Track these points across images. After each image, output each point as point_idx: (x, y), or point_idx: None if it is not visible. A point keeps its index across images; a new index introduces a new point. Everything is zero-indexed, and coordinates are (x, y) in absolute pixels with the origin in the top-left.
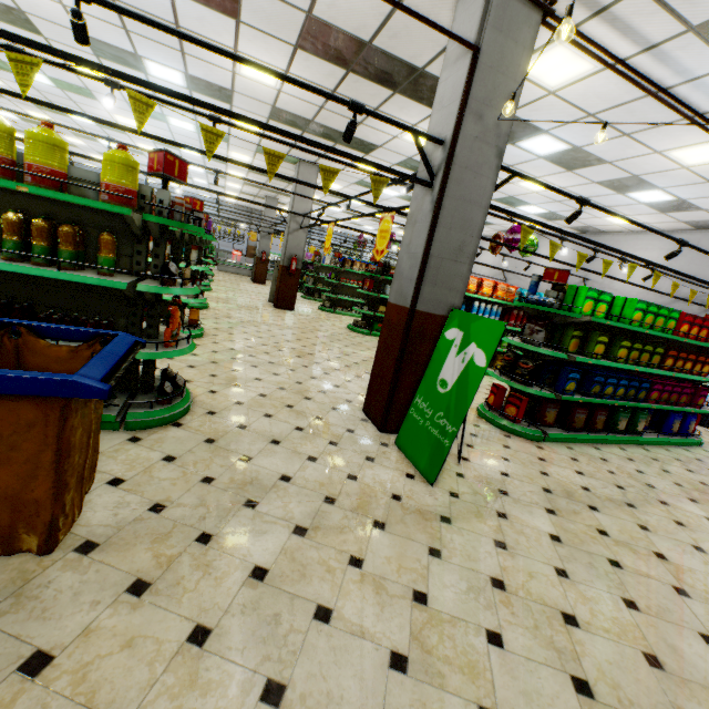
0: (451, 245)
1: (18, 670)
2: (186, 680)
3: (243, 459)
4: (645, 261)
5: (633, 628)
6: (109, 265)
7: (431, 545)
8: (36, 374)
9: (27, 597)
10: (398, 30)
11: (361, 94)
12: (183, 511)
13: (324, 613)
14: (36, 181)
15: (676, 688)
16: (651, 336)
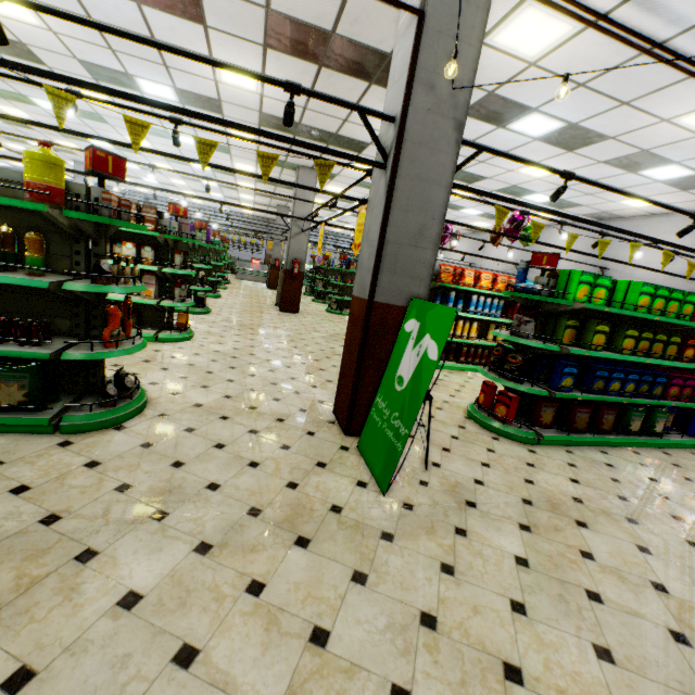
0: (409, 229)
1: None
2: None
3: (174, 464)
4: (651, 240)
5: (599, 689)
6: (36, 265)
7: (358, 568)
8: None
9: None
10: (357, 14)
11: (339, 89)
12: (77, 523)
13: (187, 654)
14: None
15: None
16: (666, 323)
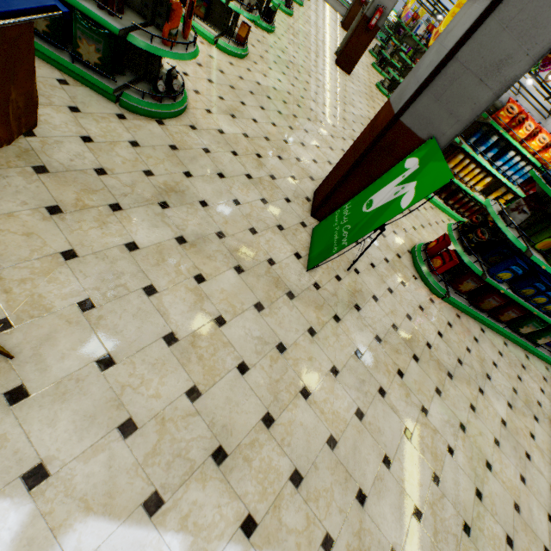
0: (490, 54)
1: None
2: (45, 270)
3: (186, 173)
4: None
5: (342, 423)
6: None
7: (261, 302)
8: None
9: None
10: None
11: None
12: (115, 183)
13: (151, 290)
14: None
15: (327, 460)
16: None
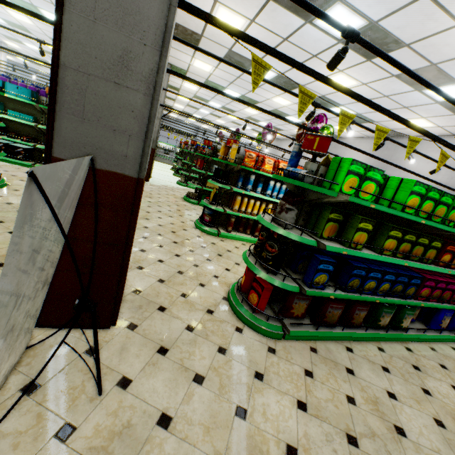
0: (103, 52)
1: None
2: None
3: None
4: (431, 136)
5: None
6: None
7: None
8: None
9: None
10: None
11: None
12: None
13: None
14: None
15: None
16: (430, 226)
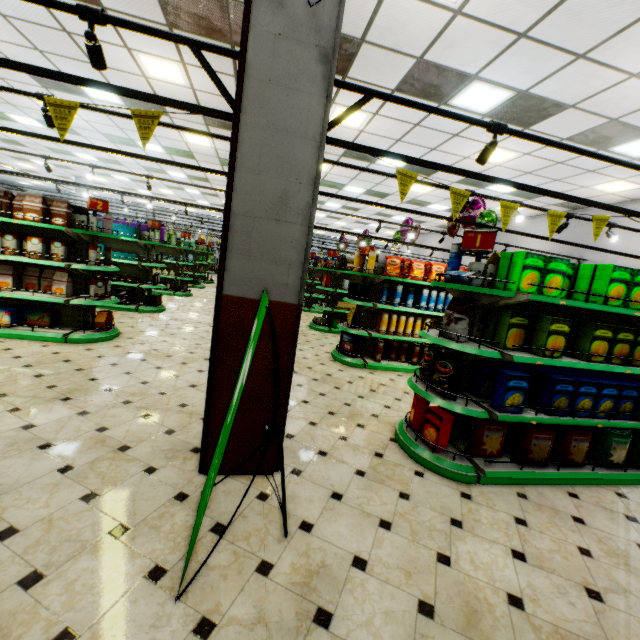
0: (266, 197)
1: None
2: None
3: None
4: (622, 211)
5: None
6: None
7: None
8: None
9: None
10: None
11: None
12: None
13: None
14: None
15: None
16: None
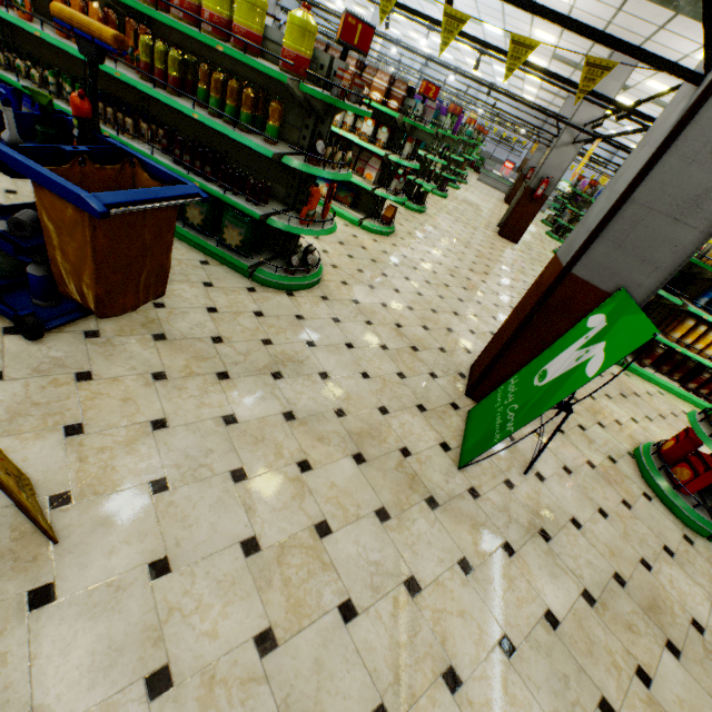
0: (680, 191)
1: (76, 373)
2: (129, 439)
3: (308, 343)
4: None
5: None
6: (272, 133)
7: (386, 507)
8: (67, 184)
9: (111, 343)
10: None
11: None
12: (229, 351)
13: (240, 475)
14: (235, 42)
15: None
16: None
